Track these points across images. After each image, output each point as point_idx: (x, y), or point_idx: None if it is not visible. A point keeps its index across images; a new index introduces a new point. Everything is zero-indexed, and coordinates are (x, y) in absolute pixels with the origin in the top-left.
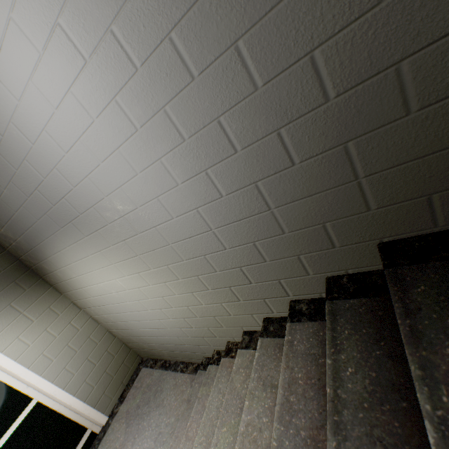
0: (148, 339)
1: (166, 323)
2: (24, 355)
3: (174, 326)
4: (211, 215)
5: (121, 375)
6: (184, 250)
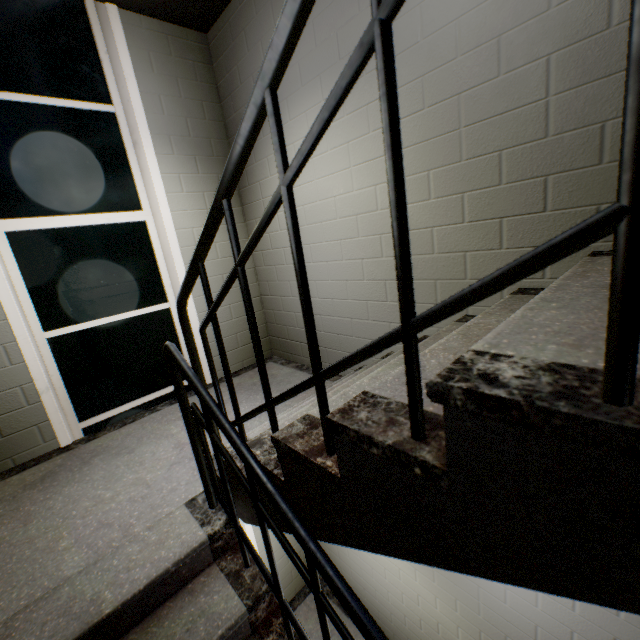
0: (349, 578)
1: (392, 599)
2: (259, 530)
3: (399, 608)
4: (546, 638)
5: (297, 581)
6: (489, 615)
